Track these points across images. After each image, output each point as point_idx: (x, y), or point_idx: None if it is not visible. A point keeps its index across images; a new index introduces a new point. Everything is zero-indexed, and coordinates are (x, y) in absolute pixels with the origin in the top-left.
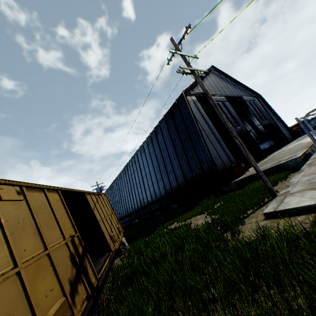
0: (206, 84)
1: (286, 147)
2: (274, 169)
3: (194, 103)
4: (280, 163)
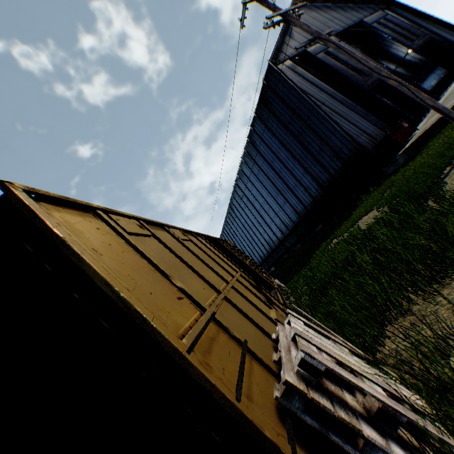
0: (297, 32)
1: None
2: None
3: (293, 71)
4: None
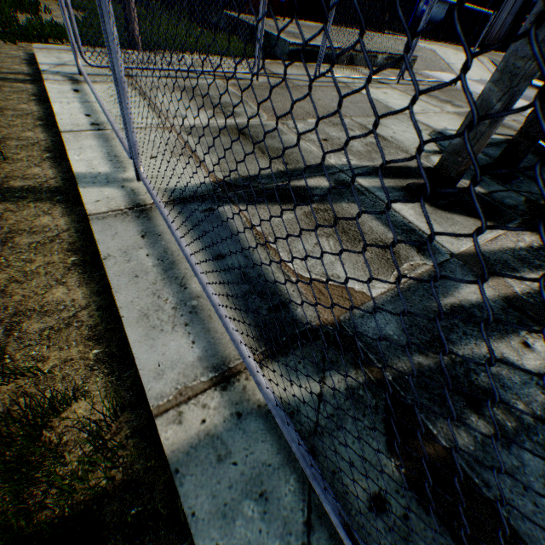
0: None
1: (433, 45)
2: (264, 39)
3: None
4: (275, 34)
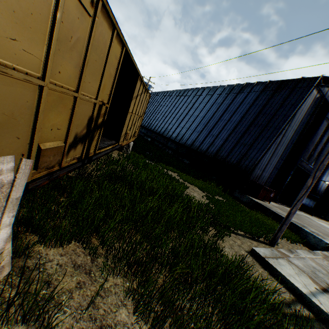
0: None
1: (318, 220)
2: (292, 226)
3: (311, 102)
4: (304, 228)
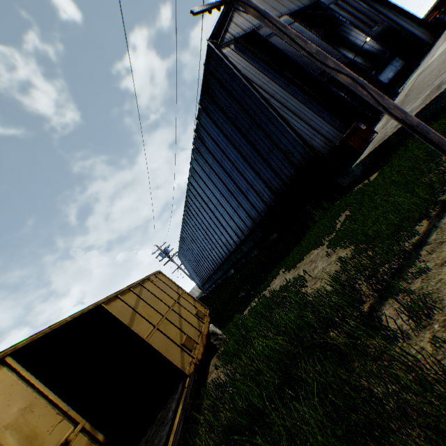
0: None
1: (430, 57)
2: (432, 107)
3: (238, 55)
4: (443, 88)
